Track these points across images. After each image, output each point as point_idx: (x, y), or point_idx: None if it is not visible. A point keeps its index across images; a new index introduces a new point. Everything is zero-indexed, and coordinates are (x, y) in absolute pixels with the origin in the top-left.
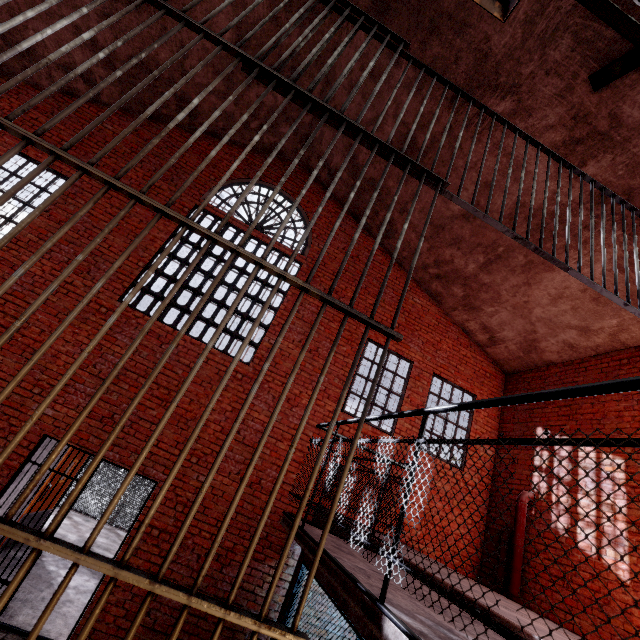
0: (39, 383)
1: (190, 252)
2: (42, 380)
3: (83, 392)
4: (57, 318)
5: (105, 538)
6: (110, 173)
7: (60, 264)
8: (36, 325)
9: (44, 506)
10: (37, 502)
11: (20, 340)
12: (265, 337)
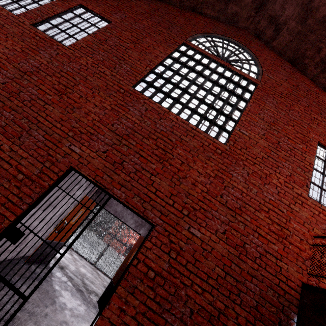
0: (73, 129)
1: (180, 67)
2: (75, 127)
3: (102, 141)
4: (91, 91)
5: (91, 274)
6: (132, 21)
7: (97, 61)
8: (77, 92)
9: (59, 238)
10: (55, 233)
11: (65, 100)
12: (236, 127)
